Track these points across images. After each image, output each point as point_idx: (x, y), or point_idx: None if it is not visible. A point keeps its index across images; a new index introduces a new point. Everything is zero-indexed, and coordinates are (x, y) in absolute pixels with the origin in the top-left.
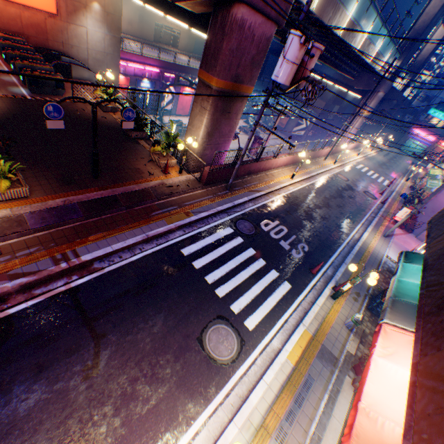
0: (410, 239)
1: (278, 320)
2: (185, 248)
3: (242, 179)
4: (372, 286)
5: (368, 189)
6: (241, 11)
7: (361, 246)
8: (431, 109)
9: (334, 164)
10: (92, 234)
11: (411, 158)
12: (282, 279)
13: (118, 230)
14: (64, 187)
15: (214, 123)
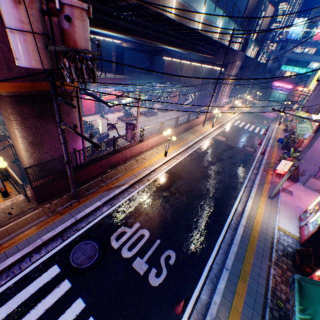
0: (298, 190)
1: None
2: None
3: (103, 175)
4: (268, 303)
5: (246, 143)
6: None
7: (246, 224)
8: (282, 66)
9: (213, 127)
10: None
11: (278, 104)
12: None
13: None
14: None
15: (34, 130)
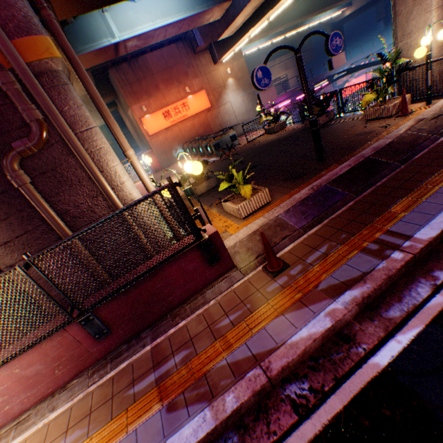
0: None
1: None
2: None
3: None
4: None
5: None
6: None
7: None
8: None
9: None
10: (387, 205)
11: None
12: None
13: (427, 186)
14: (295, 182)
15: None
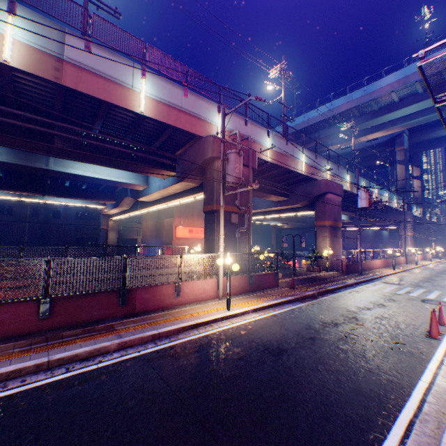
0: None
1: None
2: (368, 288)
3: (362, 272)
4: None
5: None
6: (328, 195)
7: None
8: None
9: (416, 265)
10: (319, 284)
11: None
12: (445, 292)
13: (328, 284)
14: (287, 277)
15: (331, 242)
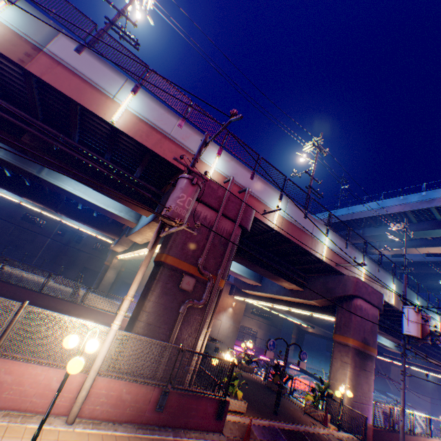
0: None
1: None
2: None
3: None
4: None
5: None
6: (357, 300)
7: None
8: None
9: None
10: None
11: None
12: None
13: None
14: (258, 413)
15: (355, 375)
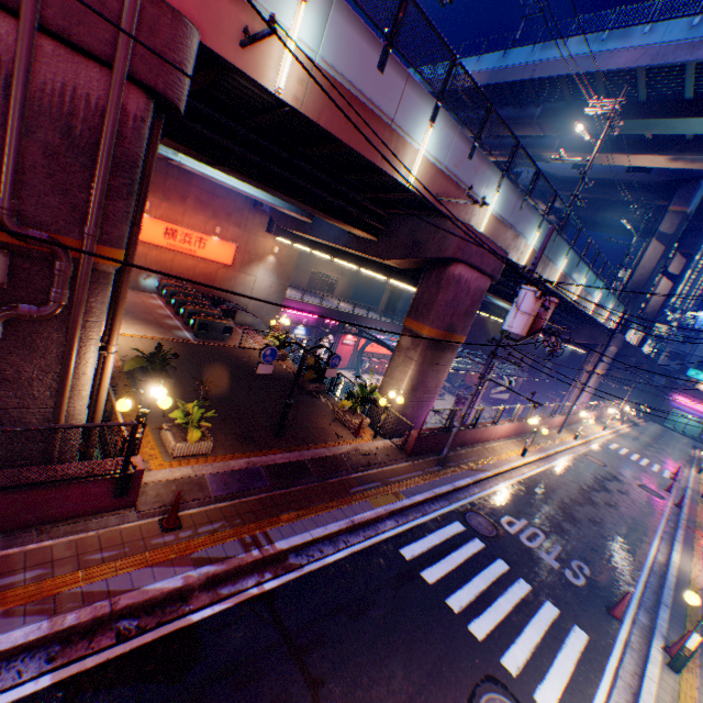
0: None
1: (591, 702)
2: (404, 547)
3: (454, 451)
4: None
5: (642, 481)
6: (458, 268)
7: (678, 575)
8: (690, 370)
9: (575, 439)
10: (283, 510)
11: (687, 438)
12: (568, 620)
13: (313, 509)
14: (243, 444)
15: (420, 374)
